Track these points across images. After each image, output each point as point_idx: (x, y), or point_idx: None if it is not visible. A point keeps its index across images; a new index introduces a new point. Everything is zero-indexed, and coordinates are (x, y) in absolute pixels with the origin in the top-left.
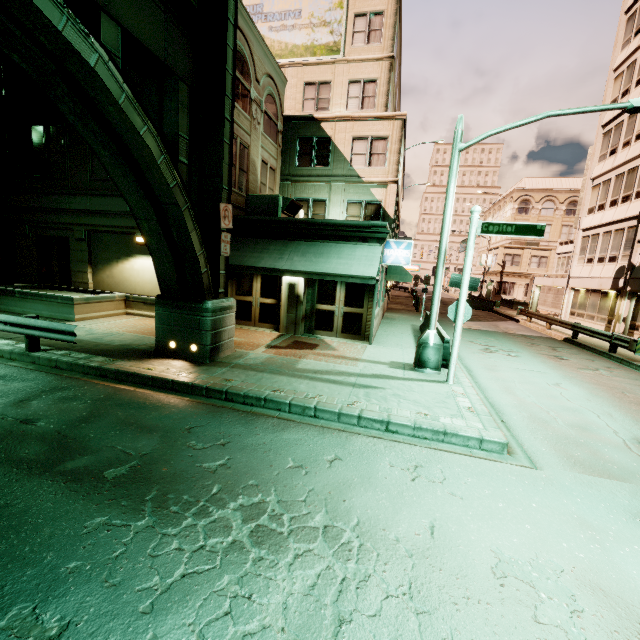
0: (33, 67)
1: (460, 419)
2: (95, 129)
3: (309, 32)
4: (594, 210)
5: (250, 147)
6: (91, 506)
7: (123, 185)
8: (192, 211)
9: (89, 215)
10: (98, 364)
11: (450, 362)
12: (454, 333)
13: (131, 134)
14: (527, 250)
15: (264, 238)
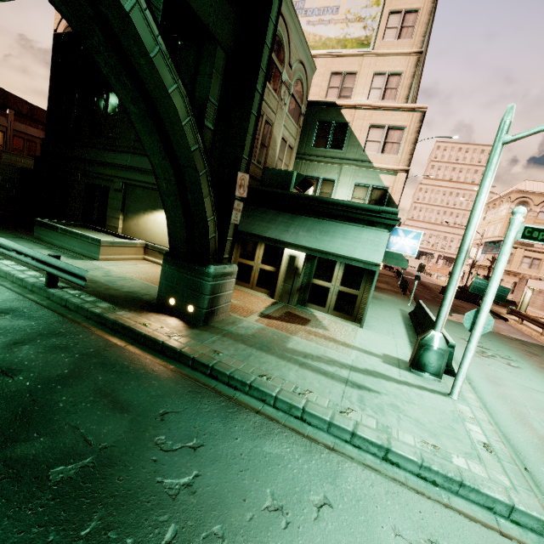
0: (72, 11)
1: (478, 463)
2: (127, 83)
3: (343, 26)
4: None
5: (274, 125)
6: (12, 534)
7: (148, 144)
8: (209, 176)
9: (128, 170)
10: (100, 311)
11: (458, 375)
12: (468, 344)
13: (159, 91)
14: (520, 250)
15: (274, 209)
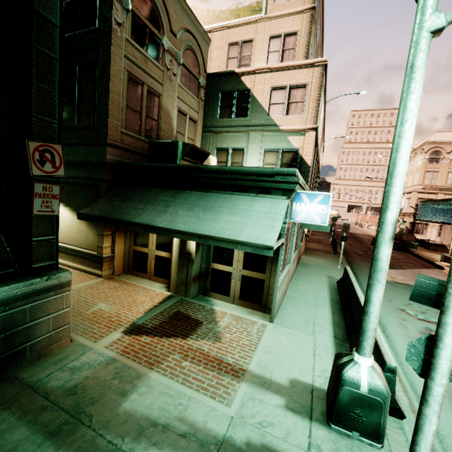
0: None
1: None
2: None
3: None
4: None
5: (162, 96)
6: None
7: None
8: None
9: None
10: None
11: None
12: (423, 406)
13: None
14: (440, 195)
15: (156, 187)
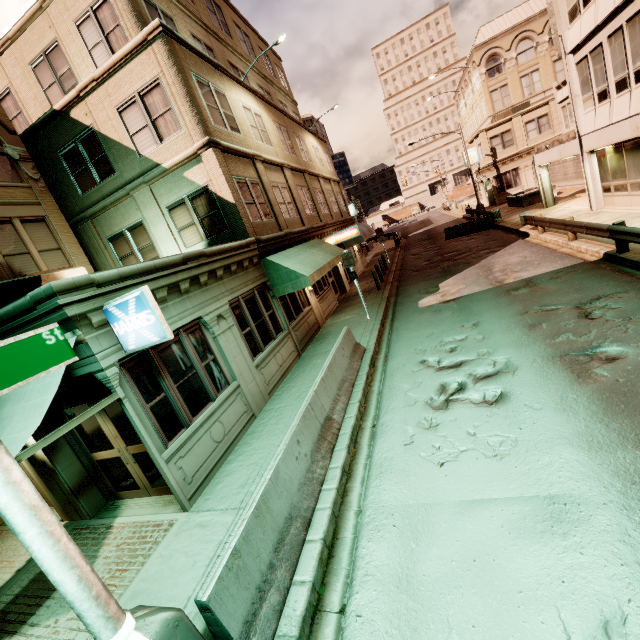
0: None
1: None
2: None
3: None
4: (578, 9)
5: None
6: None
7: None
8: None
9: None
10: None
11: None
12: None
13: None
14: (516, 119)
15: None
